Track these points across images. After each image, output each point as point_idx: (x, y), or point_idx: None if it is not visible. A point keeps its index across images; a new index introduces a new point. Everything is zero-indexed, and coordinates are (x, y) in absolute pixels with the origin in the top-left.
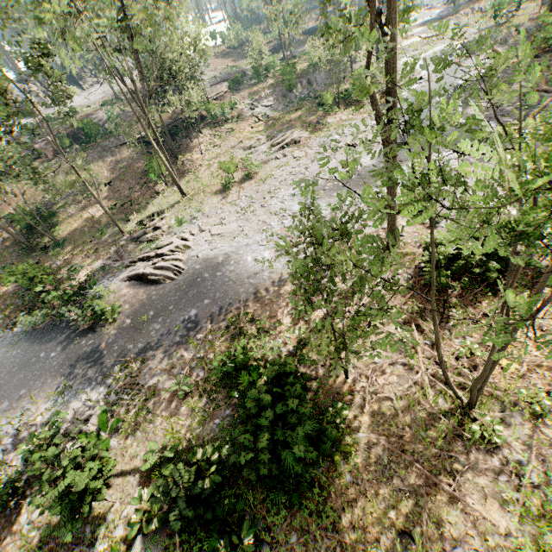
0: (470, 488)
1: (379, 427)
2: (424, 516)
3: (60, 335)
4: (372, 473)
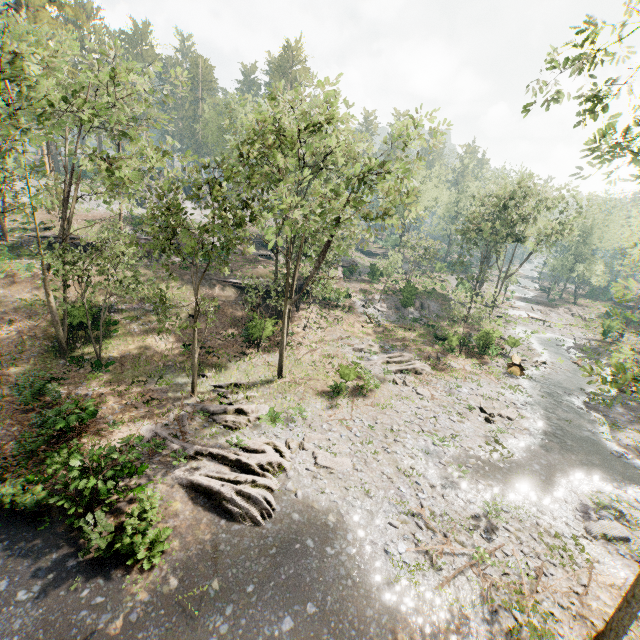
0: None
1: None
2: None
3: (50, 549)
4: None
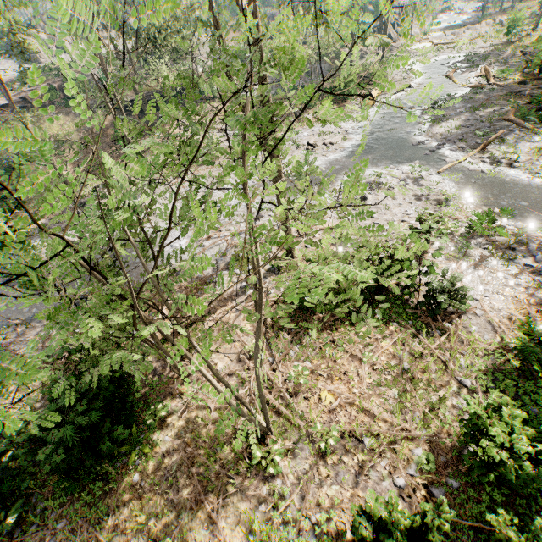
0: (230, 511)
1: (187, 434)
2: (176, 529)
3: None
4: (157, 477)
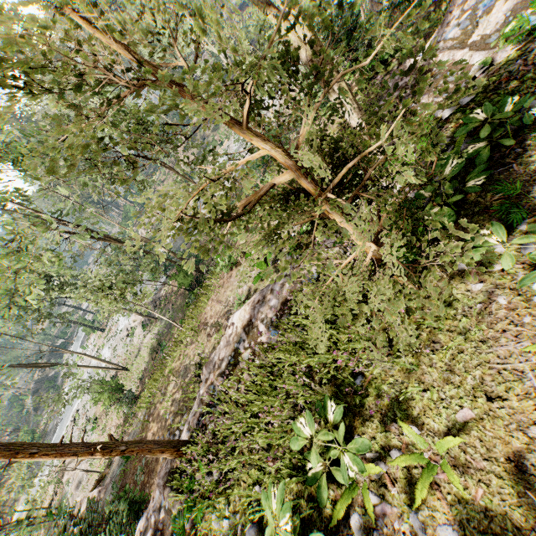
0: None
1: None
2: None
3: None
4: None
